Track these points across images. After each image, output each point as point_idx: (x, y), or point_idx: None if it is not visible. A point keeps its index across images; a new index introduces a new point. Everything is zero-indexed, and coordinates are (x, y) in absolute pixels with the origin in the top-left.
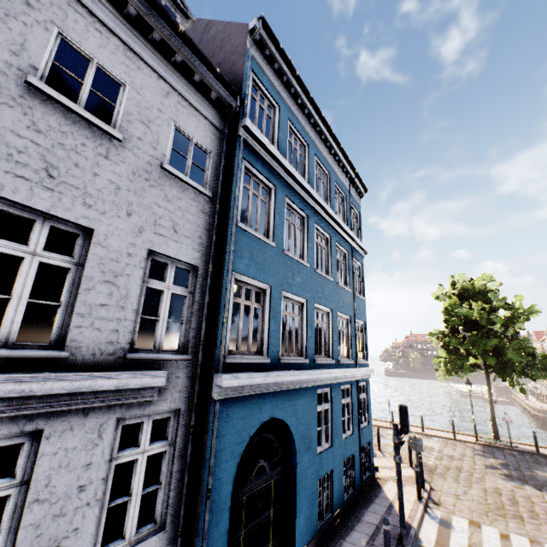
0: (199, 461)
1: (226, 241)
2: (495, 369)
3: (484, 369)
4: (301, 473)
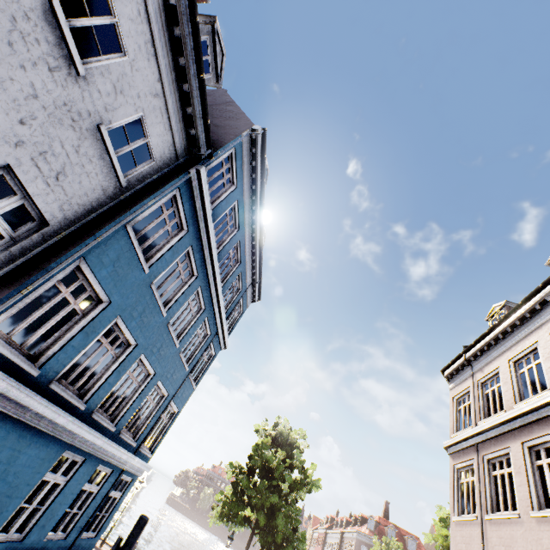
0: None
1: (102, 228)
2: (261, 531)
3: (253, 527)
4: None
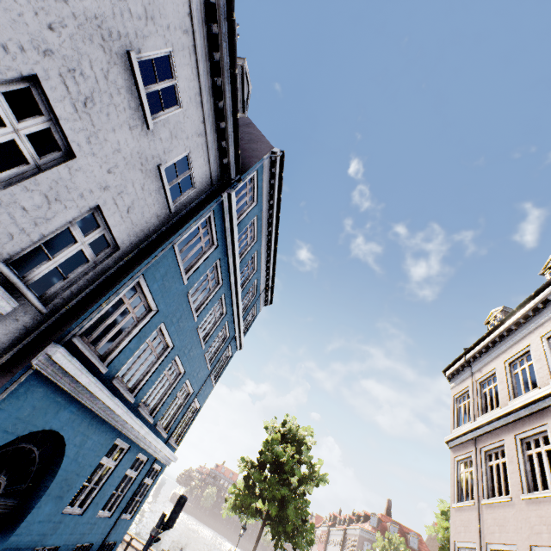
0: None
1: (157, 249)
2: (272, 522)
3: (264, 519)
4: (30, 522)
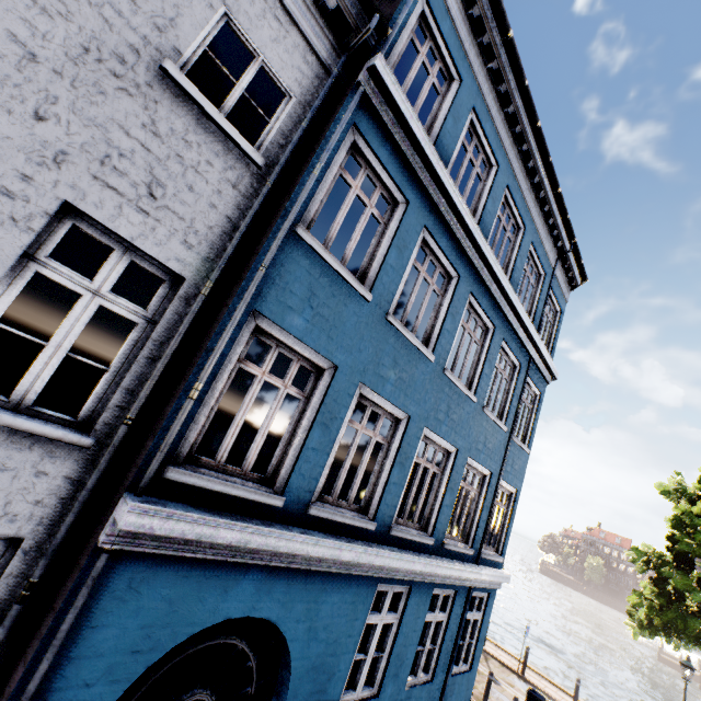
0: (15, 668)
1: (259, 250)
2: None
3: None
4: None
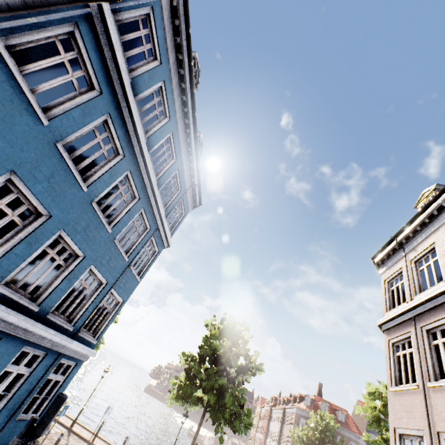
0: None
1: None
2: (212, 409)
3: (205, 406)
4: None
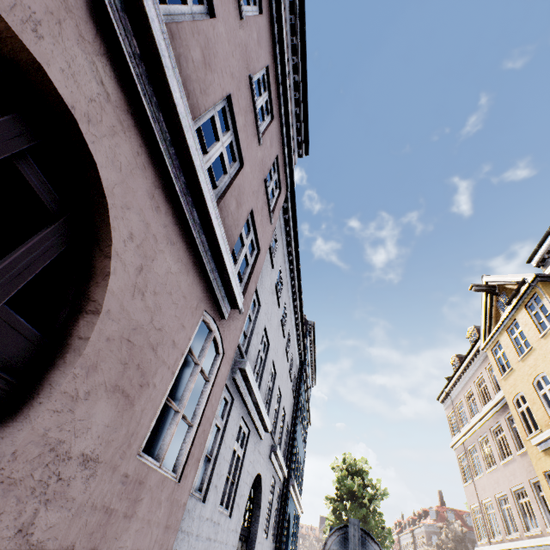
0: (282, 517)
1: (297, 419)
2: None
3: None
4: None
